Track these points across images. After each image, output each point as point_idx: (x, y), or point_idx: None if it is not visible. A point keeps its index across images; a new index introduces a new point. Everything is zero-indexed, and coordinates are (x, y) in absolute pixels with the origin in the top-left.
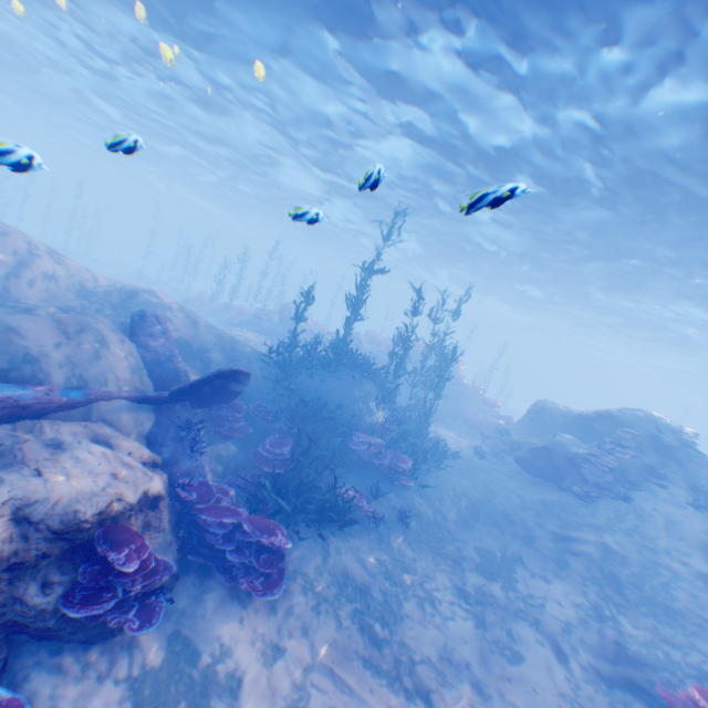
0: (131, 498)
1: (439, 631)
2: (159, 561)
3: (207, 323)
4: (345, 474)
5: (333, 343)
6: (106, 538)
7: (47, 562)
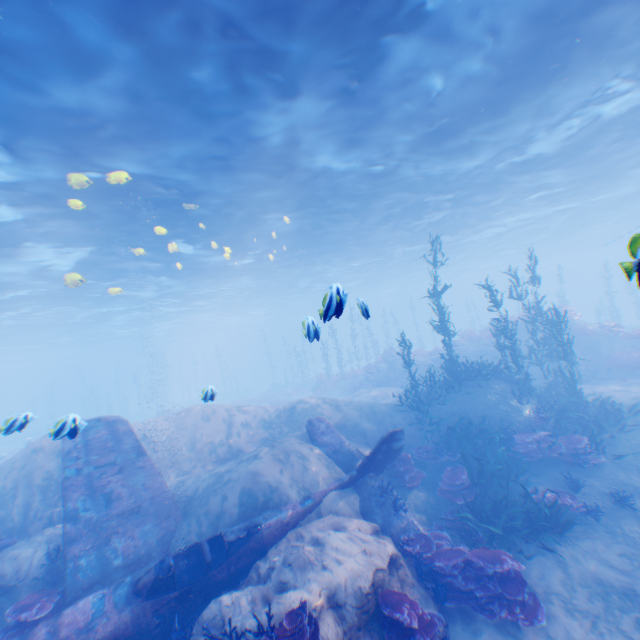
0: (383, 565)
1: None
2: (429, 613)
3: (344, 402)
4: (529, 477)
5: (443, 366)
6: (386, 603)
7: (361, 634)
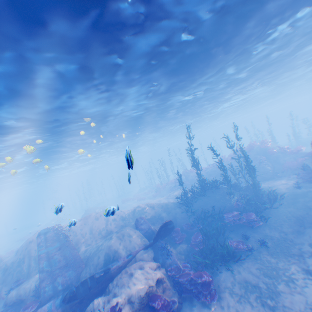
0: (152, 284)
1: (300, 295)
2: (169, 301)
3: (156, 204)
4: (230, 234)
5: (198, 183)
6: (150, 299)
7: (141, 311)
